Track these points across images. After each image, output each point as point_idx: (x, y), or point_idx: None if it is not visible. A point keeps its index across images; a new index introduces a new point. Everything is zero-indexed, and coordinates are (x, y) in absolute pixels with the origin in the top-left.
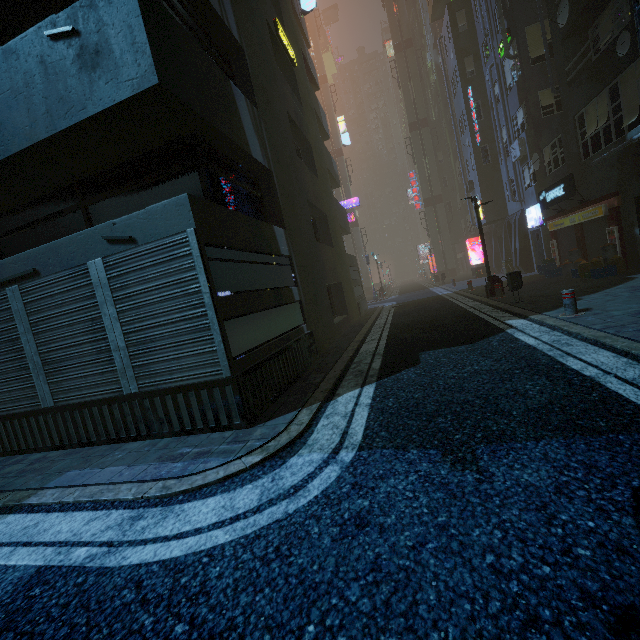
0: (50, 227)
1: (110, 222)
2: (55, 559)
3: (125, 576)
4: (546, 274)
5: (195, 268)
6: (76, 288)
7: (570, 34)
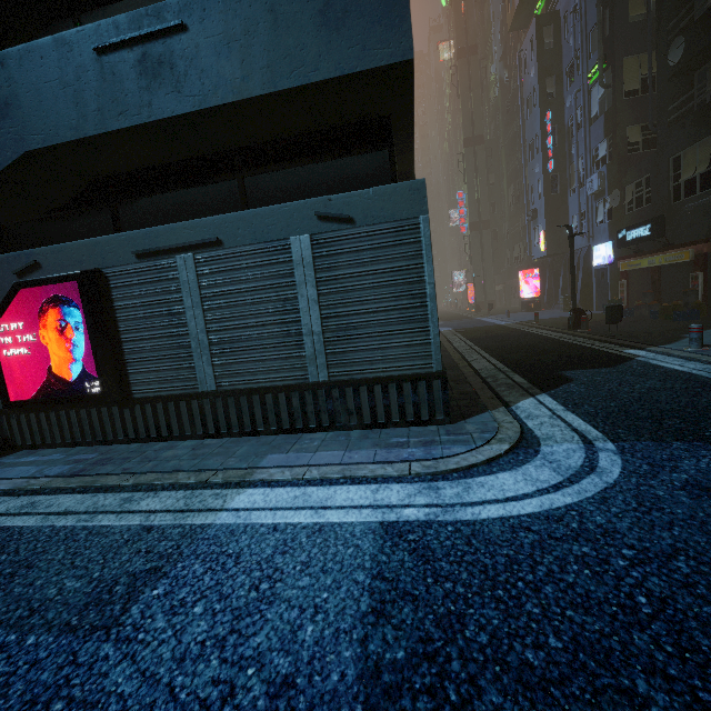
0: (190, 195)
1: (325, 197)
2: (388, 517)
3: (501, 525)
4: None
5: (422, 257)
6: (270, 264)
7: (678, 74)
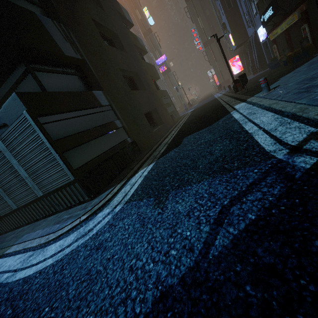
0: None
1: None
2: None
3: (10, 286)
4: (271, 68)
5: (36, 131)
6: None
7: None
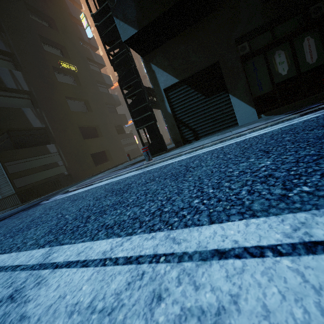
0: None
1: None
2: None
3: None
4: None
5: (2, 169)
6: None
7: None
